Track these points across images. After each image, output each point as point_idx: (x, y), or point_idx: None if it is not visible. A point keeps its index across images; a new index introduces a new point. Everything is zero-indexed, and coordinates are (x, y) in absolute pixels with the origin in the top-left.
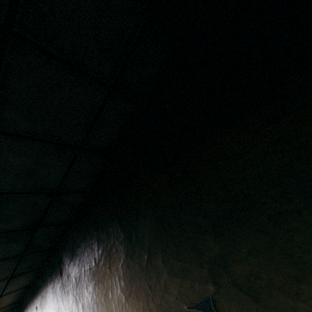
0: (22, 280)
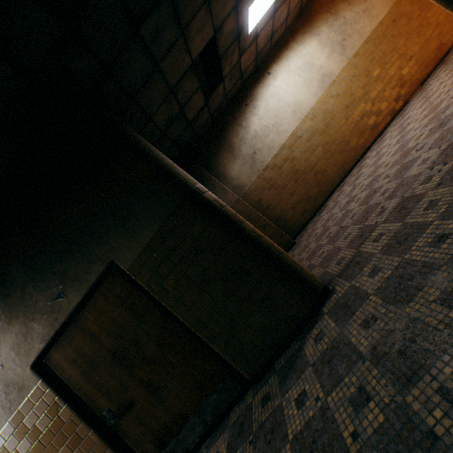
0: None
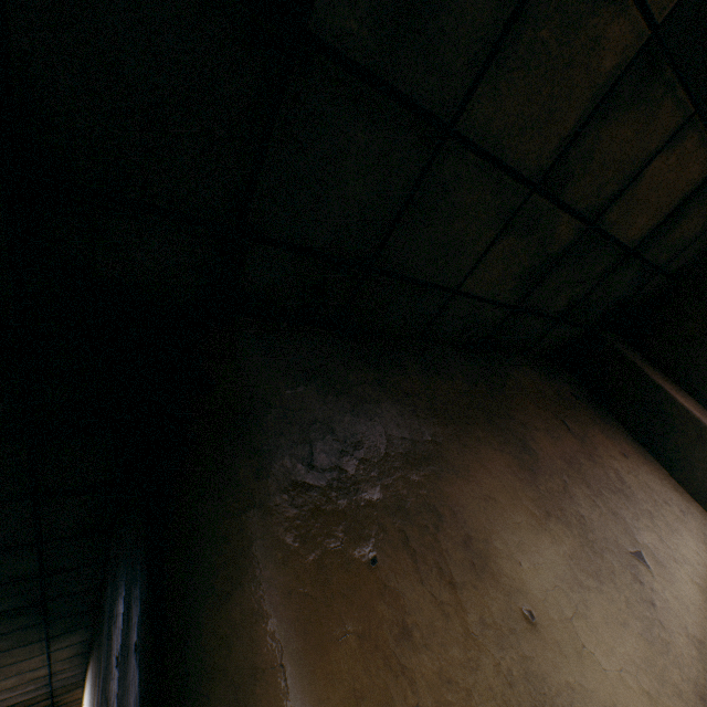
0: (70, 637)
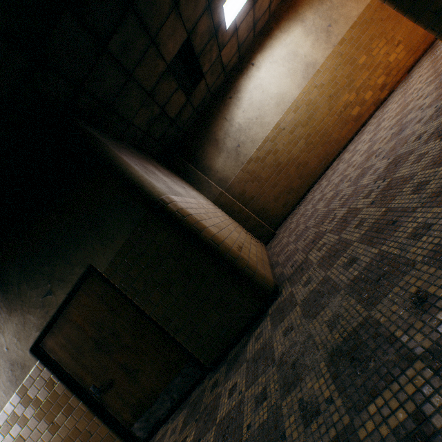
0: None
